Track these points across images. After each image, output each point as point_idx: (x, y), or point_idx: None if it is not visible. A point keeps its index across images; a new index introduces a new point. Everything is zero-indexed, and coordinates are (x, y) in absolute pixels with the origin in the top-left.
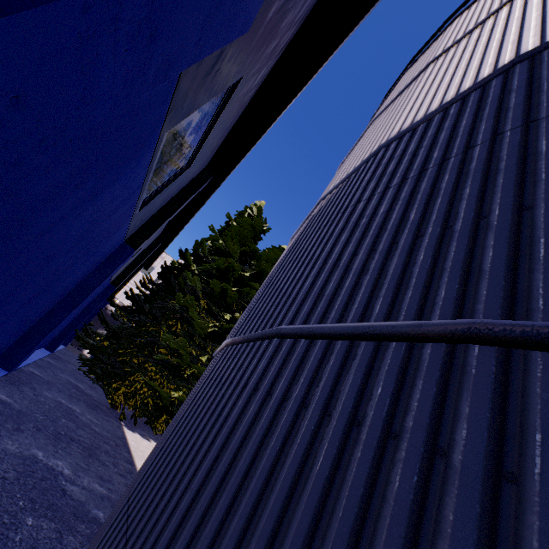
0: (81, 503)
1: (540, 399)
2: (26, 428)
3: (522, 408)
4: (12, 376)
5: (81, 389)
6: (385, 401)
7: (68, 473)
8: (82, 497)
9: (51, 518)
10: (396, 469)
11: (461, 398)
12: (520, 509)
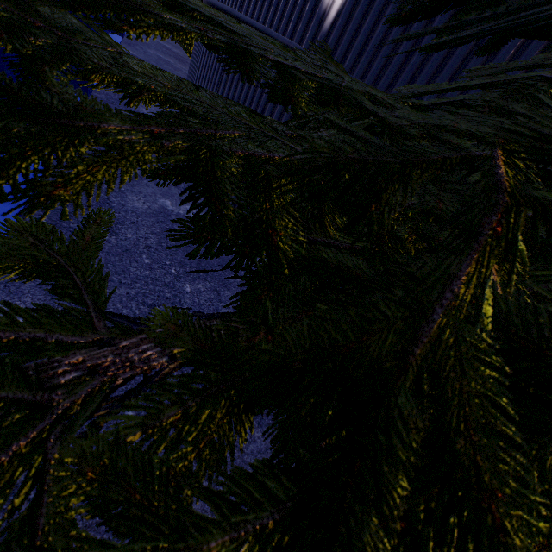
0: None
1: None
2: None
3: None
4: (126, 41)
5: (168, 49)
6: None
7: None
8: None
9: None
10: None
11: None
12: None
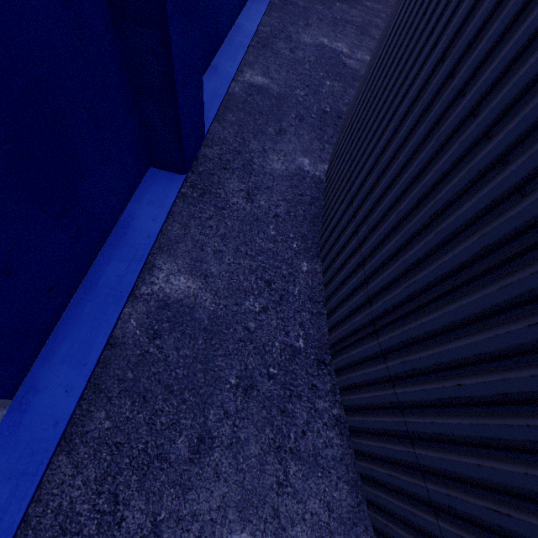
0: (356, 71)
1: (483, 9)
2: (312, 22)
3: (473, 17)
4: None
5: None
6: (444, 5)
7: (345, 52)
8: (357, 68)
9: (338, 81)
10: (422, 56)
11: (461, 7)
12: (436, 75)
